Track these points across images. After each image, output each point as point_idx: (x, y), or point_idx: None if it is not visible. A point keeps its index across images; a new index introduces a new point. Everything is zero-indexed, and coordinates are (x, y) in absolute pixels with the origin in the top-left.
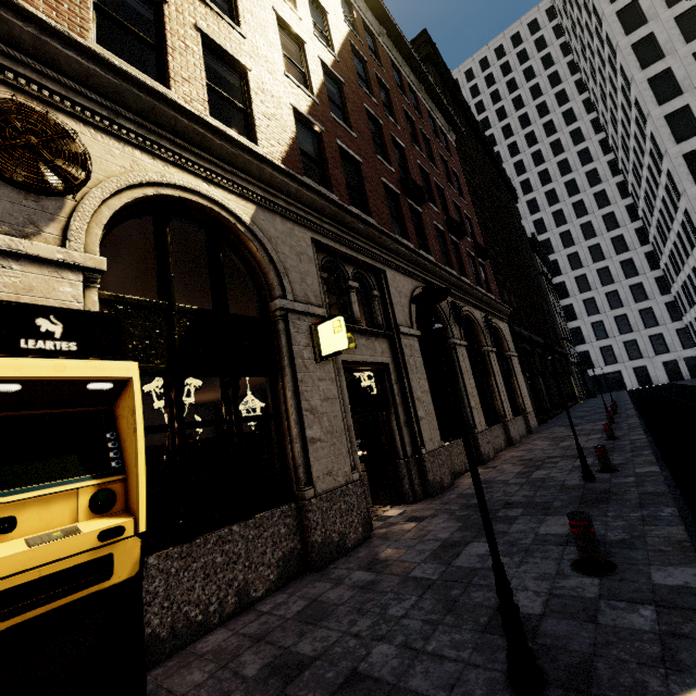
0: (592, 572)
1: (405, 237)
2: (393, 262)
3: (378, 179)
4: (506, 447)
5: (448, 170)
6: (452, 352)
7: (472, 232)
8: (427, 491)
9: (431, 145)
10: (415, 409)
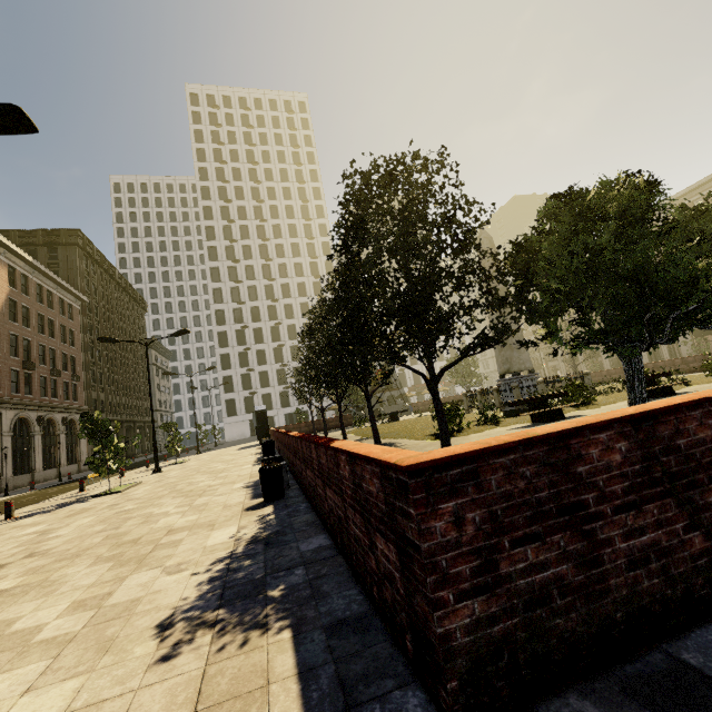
0: (31, 490)
1: (18, 390)
2: (7, 407)
3: (9, 369)
4: (56, 479)
5: (66, 331)
6: (32, 438)
7: (75, 364)
8: (1, 491)
9: (55, 323)
10: (3, 463)
